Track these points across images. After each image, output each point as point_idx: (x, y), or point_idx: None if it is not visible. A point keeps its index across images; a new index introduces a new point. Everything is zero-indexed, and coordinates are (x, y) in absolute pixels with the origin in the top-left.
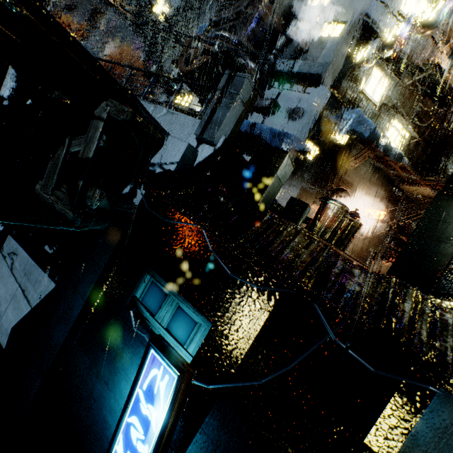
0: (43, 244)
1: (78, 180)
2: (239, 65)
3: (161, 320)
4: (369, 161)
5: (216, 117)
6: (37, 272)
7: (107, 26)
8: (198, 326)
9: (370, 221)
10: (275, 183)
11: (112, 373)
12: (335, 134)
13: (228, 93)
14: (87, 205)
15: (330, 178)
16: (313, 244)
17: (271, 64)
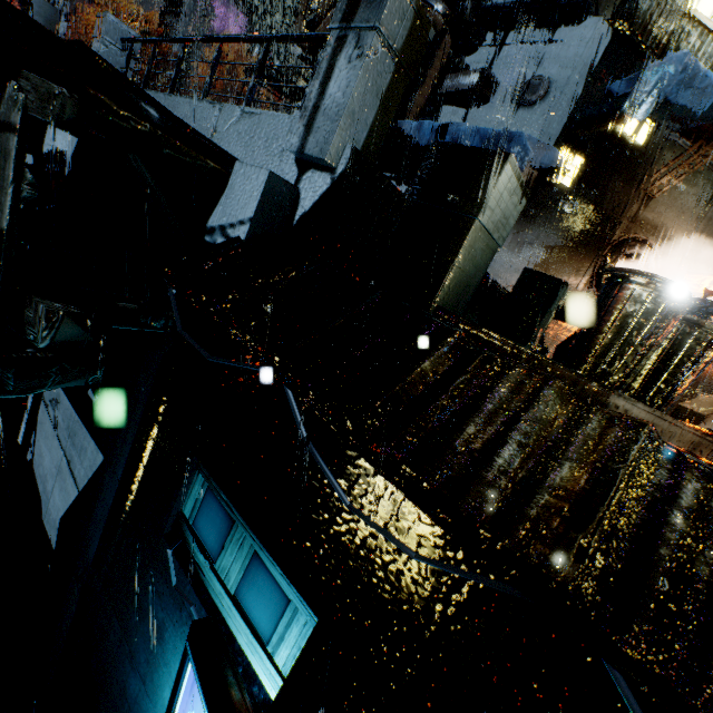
0: (86, 387)
1: None
2: None
3: (225, 575)
4: (701, 173)
5: (329, 100)
6: (82, 434)
7: (199, 6)
8: (292, 610)
9: None
10: (477, 244)
11: (150, 664)
12: (624, 119)
13: (353, 31)
14: (29, 341)
15: (611, 220)
16: (592, 421)
17: None
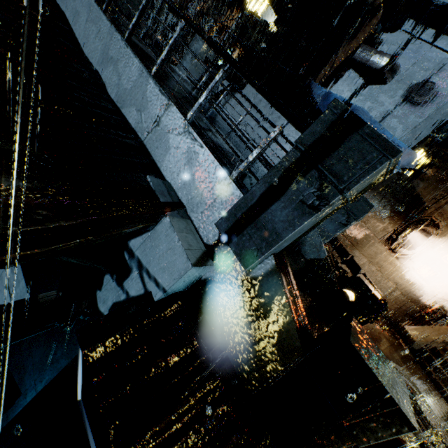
0: None
1: None
2: None
3: None
4: None
5: (268, 218)
6: (18, 268)
7: None
8: None
9: None
10: None
11: None
12: None
13: (317, 169)
14: None
15: (424, 205)
16: None
17: None
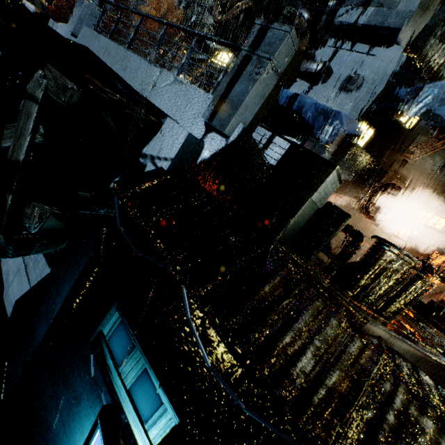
0: None
1: (7, 193)
2: (287, 13)
3: (125, 376)
4: (439, 152)
5: (233, 95)
6: None
7: None
8: (164, 409)
9: (422, 226)
10: (307, 209)
11: (69, 416)
12: (402, 115)
13: (255, 56)
14: (25, 226)
15: (382, 170)
16: (355, 344)
17: (330, 12)
